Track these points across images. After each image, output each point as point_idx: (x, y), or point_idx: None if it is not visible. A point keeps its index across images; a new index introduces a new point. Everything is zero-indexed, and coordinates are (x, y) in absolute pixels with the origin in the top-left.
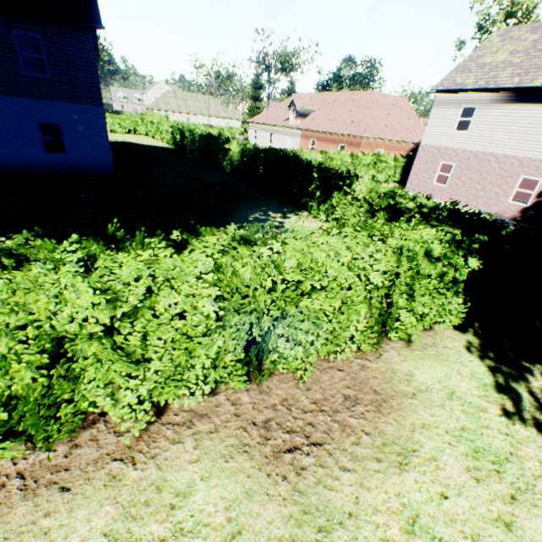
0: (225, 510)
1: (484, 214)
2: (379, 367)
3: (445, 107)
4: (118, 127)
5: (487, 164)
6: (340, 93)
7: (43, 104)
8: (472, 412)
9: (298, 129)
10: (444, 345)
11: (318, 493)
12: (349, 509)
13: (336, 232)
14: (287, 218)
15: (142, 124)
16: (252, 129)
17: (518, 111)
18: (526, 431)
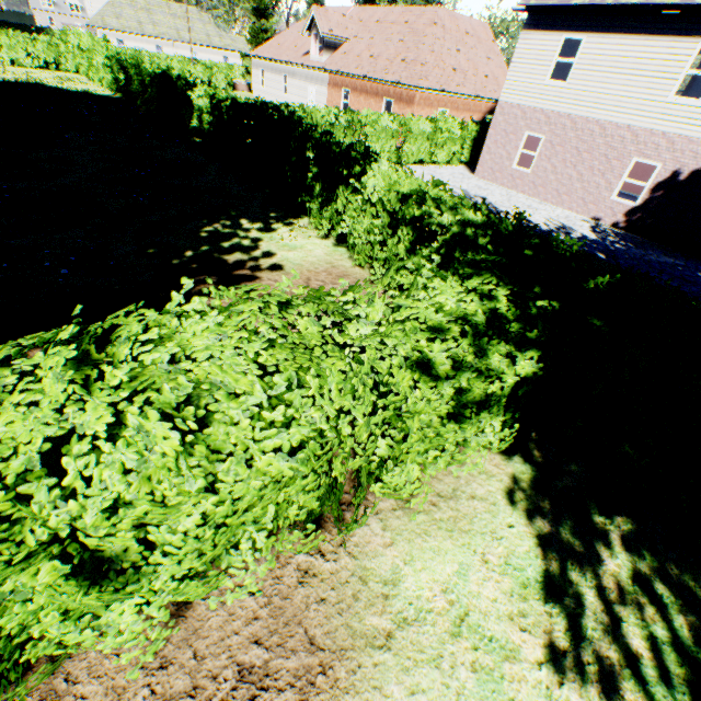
0: None
1: (566, 240)
2: (338, 571)
3: (537, 38)
4: (25, 56)
5: (589, 138)
6: (389, 9)
7: None
8: (490, 667)
9: (324, 71)
10: (471, 494)
11: None
12: None
13: (219, 321)
14: (270, 230)
15: (68, 51)
16: (257, 69)
17: (643, 48)
18: (581, 699)
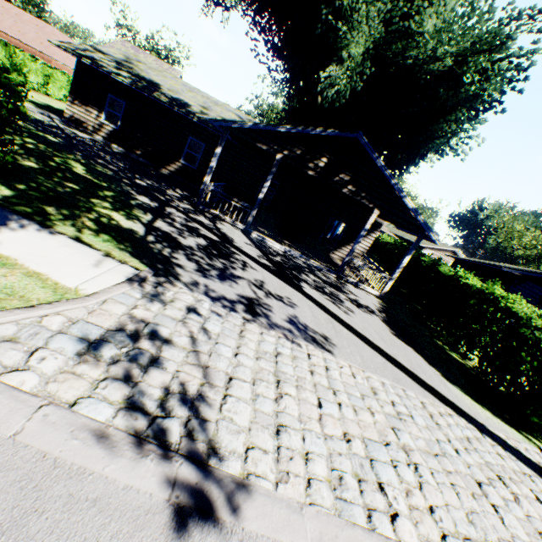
0: None
1: None
2: None
3: None
4: None
5: None
6: (23, 12)
7: None
8: None
9: None
10: None
11: None
12: None
13: None
14: None
15: None
16: None
17: None
18: None
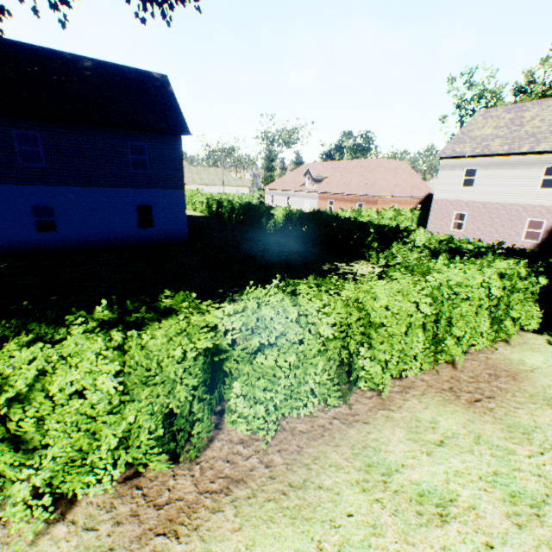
0: (463, 427)
1: (528, 249)
2: (498, 357)
3: (449, 170)
4: None
5: (496, 211)
6: (348, 161)
7: (142, 192)
8: None
9: (315, 193)
10: (532, 343)
11: (509, 418)
12: (532, 424)
13: (453, 266)
14: (351, 266)
15: None
16: (269, 195)
17: (513, 170)
18: None
